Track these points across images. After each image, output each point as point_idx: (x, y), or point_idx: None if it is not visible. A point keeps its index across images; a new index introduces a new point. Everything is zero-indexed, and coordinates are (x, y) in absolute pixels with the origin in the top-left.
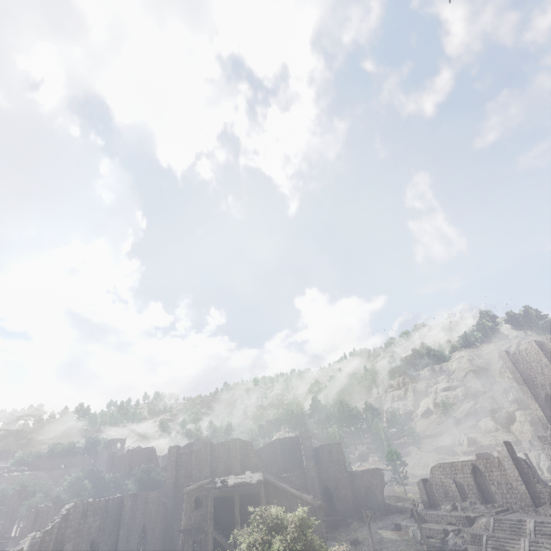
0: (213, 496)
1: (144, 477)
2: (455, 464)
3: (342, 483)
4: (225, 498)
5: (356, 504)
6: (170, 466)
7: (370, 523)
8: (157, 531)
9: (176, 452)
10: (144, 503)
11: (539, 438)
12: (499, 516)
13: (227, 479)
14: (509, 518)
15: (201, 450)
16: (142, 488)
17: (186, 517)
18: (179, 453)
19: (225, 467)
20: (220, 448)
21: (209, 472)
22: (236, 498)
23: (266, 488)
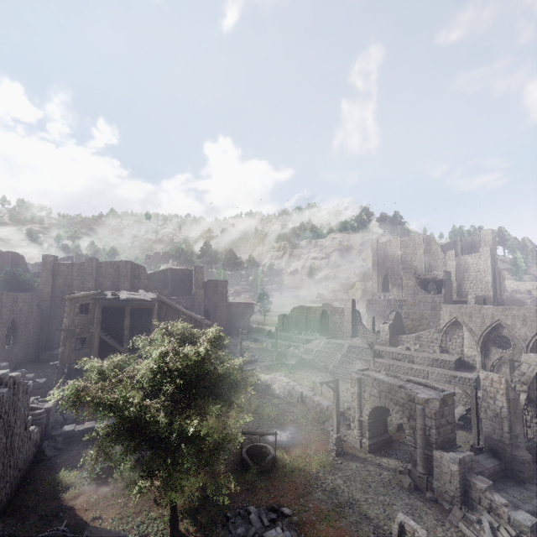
0: (102, 306)
1: (9, 279)
2: (312, 308)
3: (220, 309)
4: (114, 309)
5: (228, 323)
6: (45, 273)
7: (235, 336)
8: (31, 326)
9: (53, 261)
10: (12, 302)
11: (368, 300)
12: (328, 341)
13: (119, 294)
14: (334, 342)
15: (84, 265)
16: (8, 289)
17: (68, 320)
18: (57, 263)
19: (112, 284)
20: (109, 266)
21: (94, 285)
22: (127, 310)
23: (159, 306)
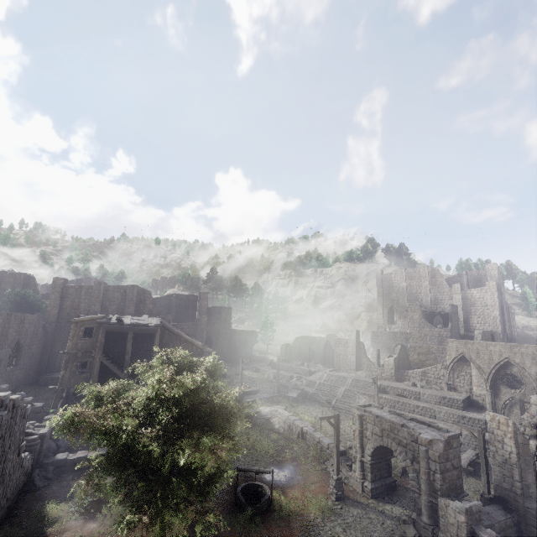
0: (106, 330)
1: (19, 300)
2: (315, 338)
3: (223, 336)
4: (117, 333)
5: (230, 351)
6: (54, 295)
7: (237, 365)
8: (35, 348)
9: (63, 284)
10: (19, 323)
11: (373, 332)
12: (331, 373)
13: (123, 318)
14: (337, 375)
15: (92, 288)
16: (16, 309)
17: (72, 343)
18: (66, 285)
19: (118, 307)
20: (116, 290)
21: (100, 308)
22: (130, 334)
23: (161, 331)
